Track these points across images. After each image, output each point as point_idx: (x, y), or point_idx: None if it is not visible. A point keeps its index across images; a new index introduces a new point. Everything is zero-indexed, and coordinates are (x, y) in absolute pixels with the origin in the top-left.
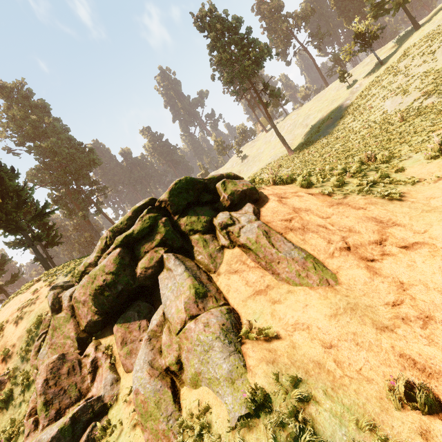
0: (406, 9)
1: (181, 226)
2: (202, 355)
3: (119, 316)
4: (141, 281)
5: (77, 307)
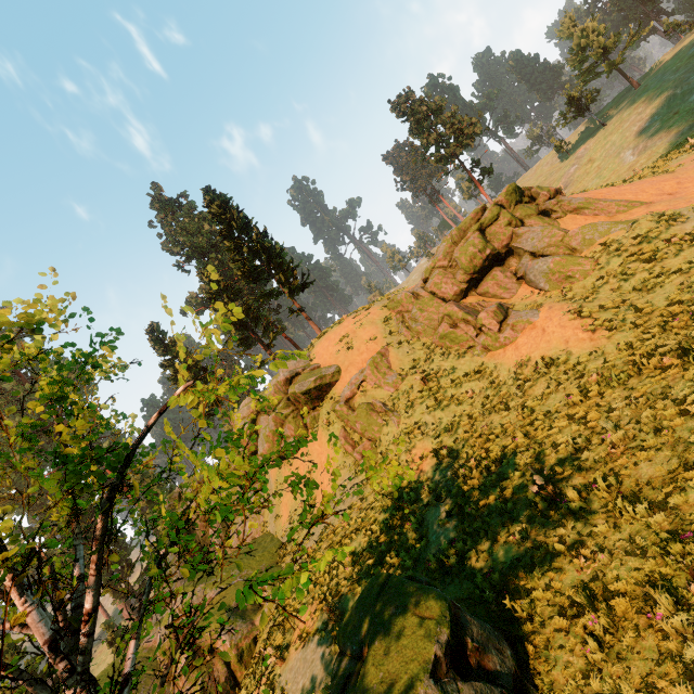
0: (620, 70)
1: (517, 215)
2: (590, 231)
3: (474, 289)
4: (500, 249)
5: (438, 288)
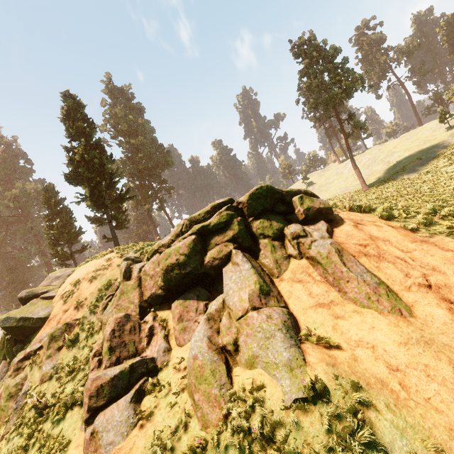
0: None
1: (253, 228)
2: (262, 341)
3: (177, 297)
4: (207, 269)
5: (145, 279)
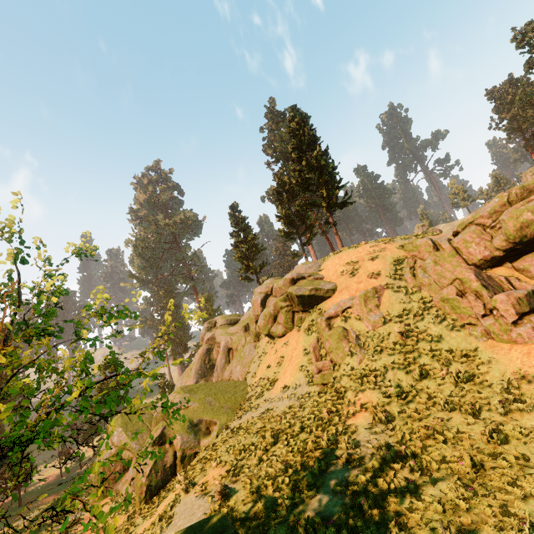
0: None
1: None
2: None
3: (513, 260)
4: None
5: (465, 247)
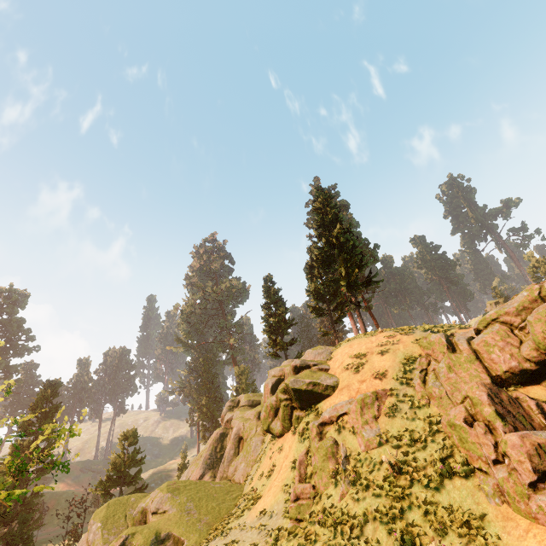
0: None
1: None
2: None
3: None
4: None
5: (487, 351)
